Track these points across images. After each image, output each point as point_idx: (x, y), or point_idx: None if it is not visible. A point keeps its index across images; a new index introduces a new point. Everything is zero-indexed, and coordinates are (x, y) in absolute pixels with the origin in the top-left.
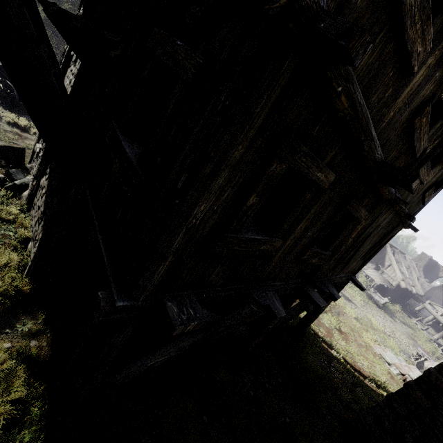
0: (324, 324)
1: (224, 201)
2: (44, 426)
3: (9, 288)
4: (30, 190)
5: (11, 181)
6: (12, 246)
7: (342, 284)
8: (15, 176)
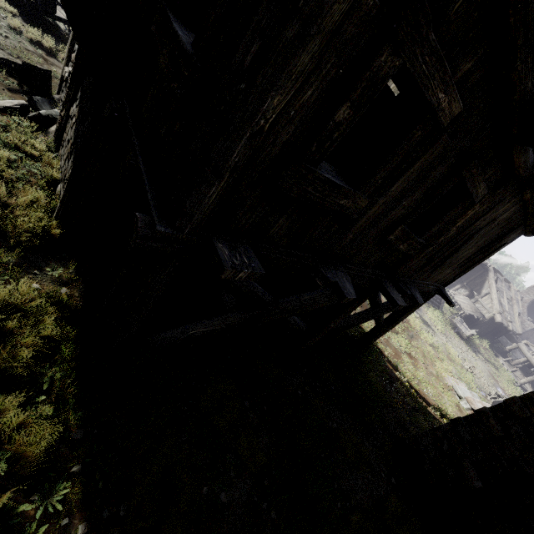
0: (393, 345)
1: (306, 104)
2: (76, 368)
3: (36, 227)
4: (58, 122)
5: (35, 112)
6: (39, 186)
7: (426, 296)
8: (40, 105)
